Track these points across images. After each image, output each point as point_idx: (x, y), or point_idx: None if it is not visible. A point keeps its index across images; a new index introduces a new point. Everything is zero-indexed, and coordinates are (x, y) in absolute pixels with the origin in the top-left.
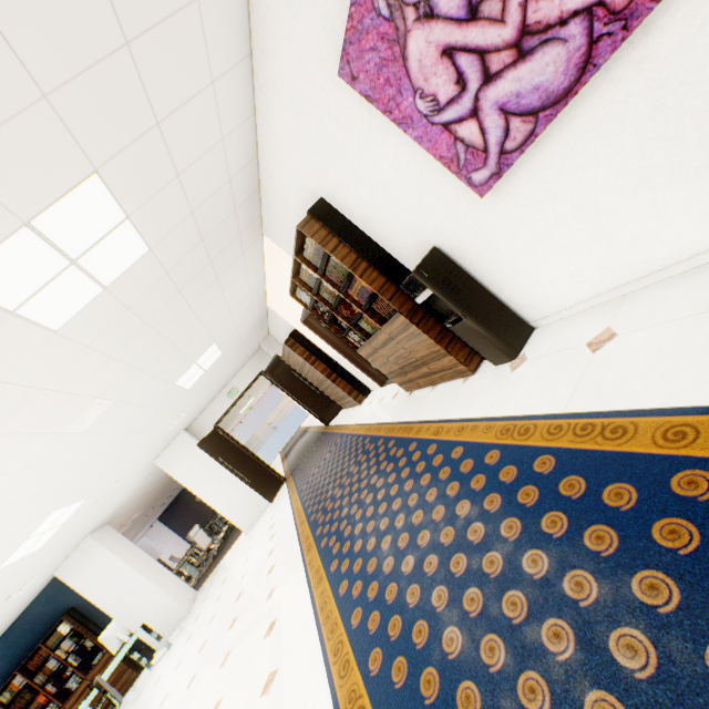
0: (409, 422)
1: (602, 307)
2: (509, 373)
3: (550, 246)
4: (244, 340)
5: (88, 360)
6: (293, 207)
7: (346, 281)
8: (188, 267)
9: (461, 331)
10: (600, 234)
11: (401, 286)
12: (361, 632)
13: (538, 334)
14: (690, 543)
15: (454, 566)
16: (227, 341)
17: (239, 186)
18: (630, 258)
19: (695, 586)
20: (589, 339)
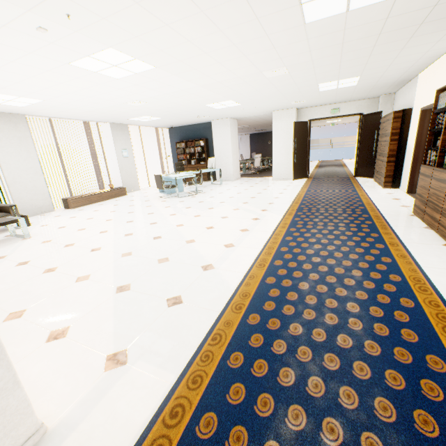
0: (389, 225)
1: None
2: None
3: None
4: (376, 86)
5: (300, 46)
6: None
7: None
8: (403, 20)
9: None
10: None
11: None
12: (281, 253)
13: None
14: (401, 360)
15: (328, 278)
16: (366, 80)
17: None
18: None
19: (382, 360)
20: None
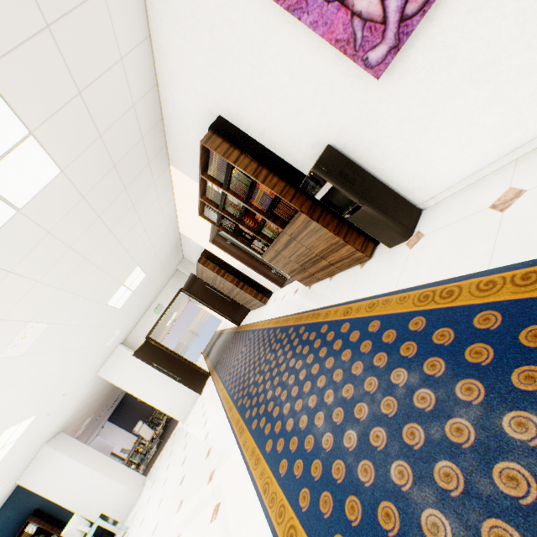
0: (315, 309)
1: (494, 175)
2: (408, 250)
3: (443, 121)
4: (163, 263)
5: (13, 285)
6: (194, 132)
7: (249, 191)
8: (104, 193)
9: (359, 220)
10: (498, 97)
11: (301, 184)
12: (314, 515)
13: (428, 213)
14: None
15: (409, 438)
16: (149, 264)
17: (143, 114)
18: (527, 118)
19: None
20: (492, 202)
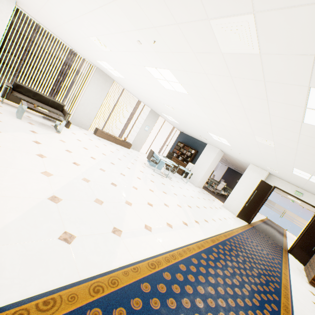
0: None
1: None
2: None
3: None
4: None
5: (292, 135)
6: None
7: None
8: None
9: None
10: None
11: None
12: (177, 269)
13: None
14: None
15: None
16: None
17: None
18: None
19: None
20: None
